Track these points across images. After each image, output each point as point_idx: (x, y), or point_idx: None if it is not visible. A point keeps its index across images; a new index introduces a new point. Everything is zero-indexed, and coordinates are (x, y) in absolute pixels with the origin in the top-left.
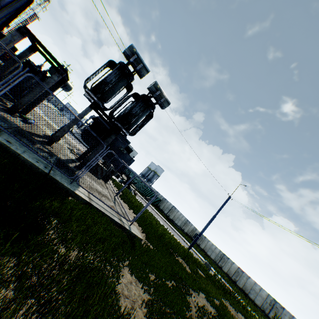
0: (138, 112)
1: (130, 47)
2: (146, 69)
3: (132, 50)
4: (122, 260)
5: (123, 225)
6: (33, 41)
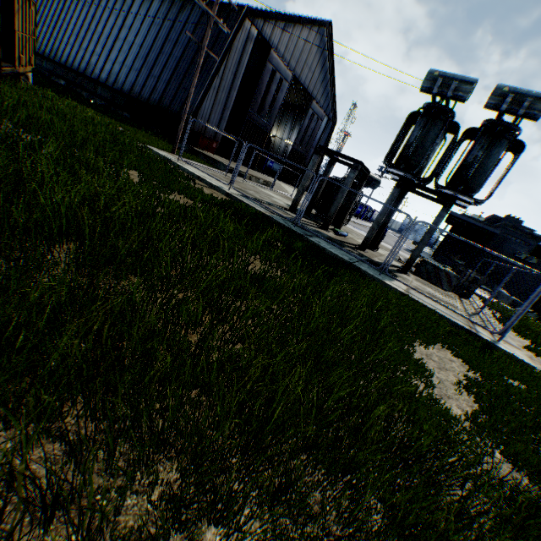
0: (478, 156)
1: (427, 77)
2: (467, 82)
3: (432, 76)
4: (443, 344)
5: (475, 332)
6: (329, 155)
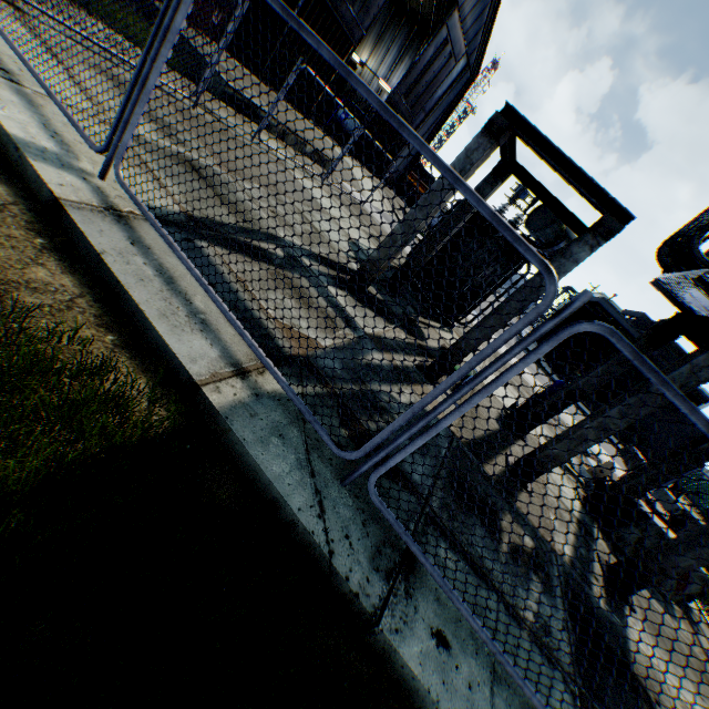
0: None
1: None
2: None
3: None
4: None
5: None
6: (508, 149)
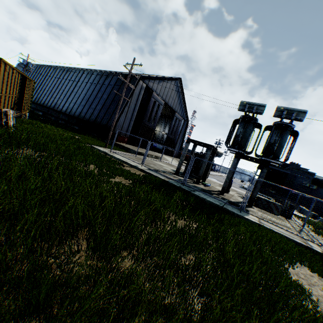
0: (276, 139)
1: (240, 104)
2: (261, 106)
3: (243, 104)
4: (299, 261)
5: (310, 247)
6: (193, 142)
